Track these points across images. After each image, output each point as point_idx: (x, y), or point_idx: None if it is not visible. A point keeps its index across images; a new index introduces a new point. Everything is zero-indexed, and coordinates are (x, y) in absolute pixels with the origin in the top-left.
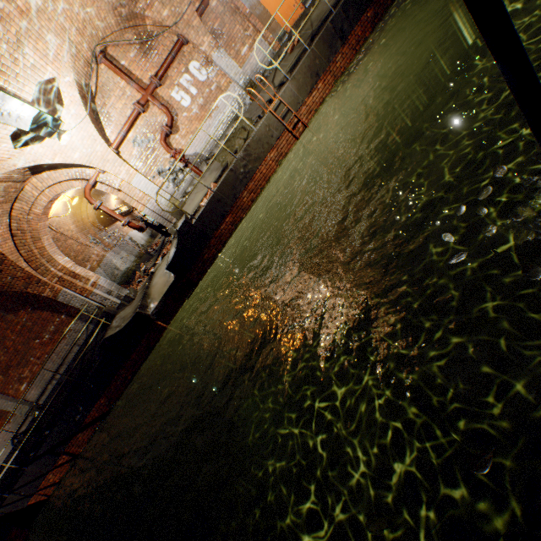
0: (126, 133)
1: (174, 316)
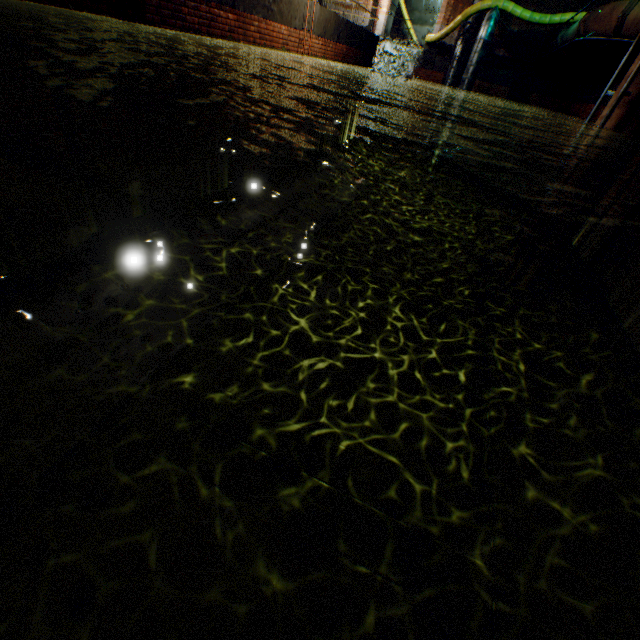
0: None
1: (62, 6)
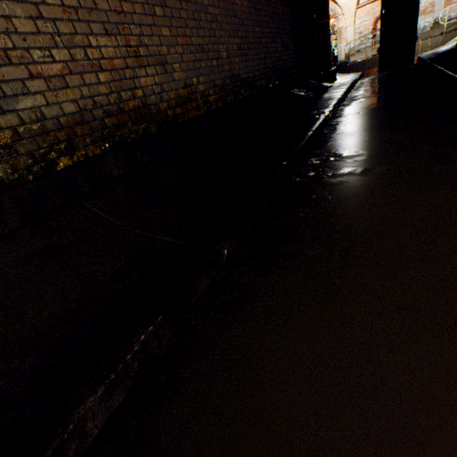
0: (367, 4)
1: None
